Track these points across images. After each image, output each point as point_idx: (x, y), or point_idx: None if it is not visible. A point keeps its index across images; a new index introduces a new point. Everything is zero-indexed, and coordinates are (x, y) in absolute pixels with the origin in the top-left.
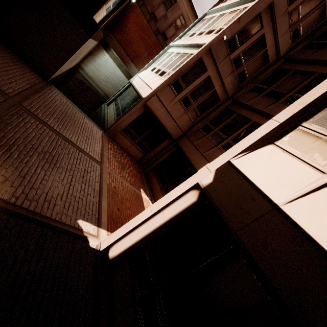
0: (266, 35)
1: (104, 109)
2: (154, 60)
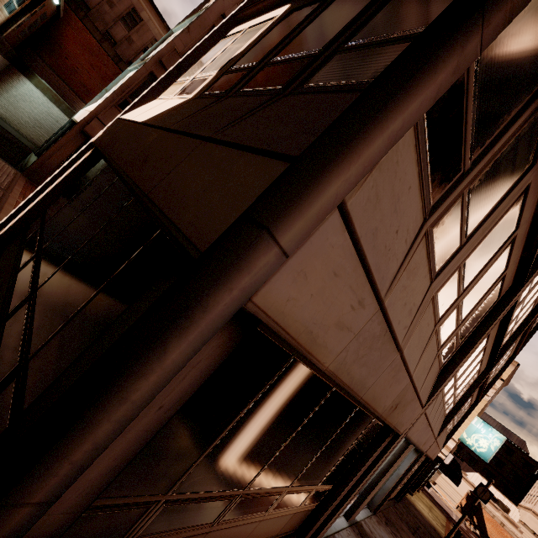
0: None
1: (29, 157)
2: (107, 89)
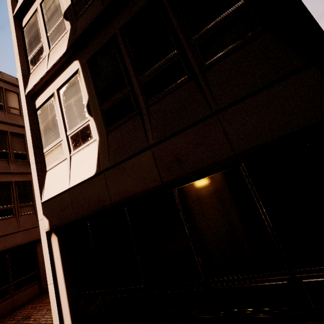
0: None
1: None
2: None
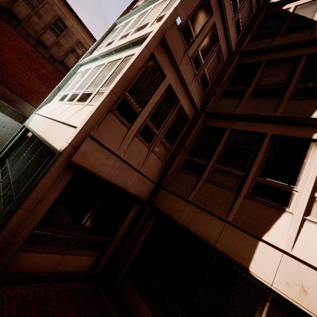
0: (217, 25)
1: None
2: (59, 87)
